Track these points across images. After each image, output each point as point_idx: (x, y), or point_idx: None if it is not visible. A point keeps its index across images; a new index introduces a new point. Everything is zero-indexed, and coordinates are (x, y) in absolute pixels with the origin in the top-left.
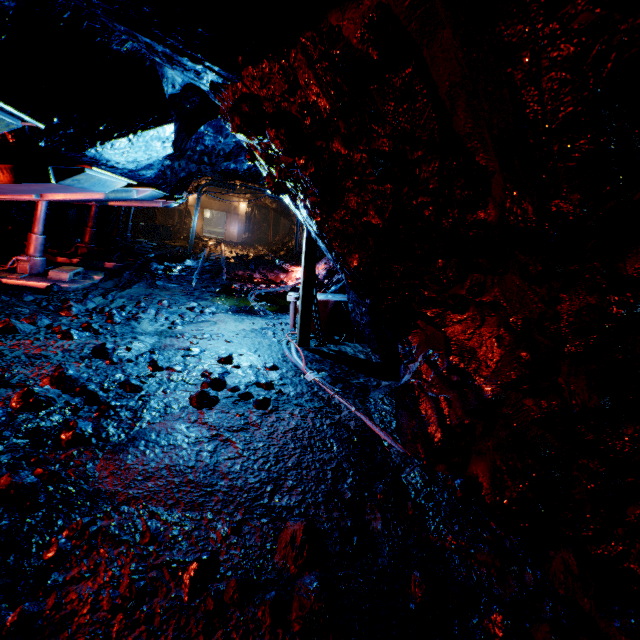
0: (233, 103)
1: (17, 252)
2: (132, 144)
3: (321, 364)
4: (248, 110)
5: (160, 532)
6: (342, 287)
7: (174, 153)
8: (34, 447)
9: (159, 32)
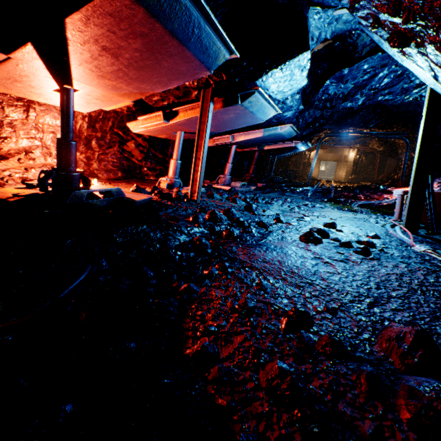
0: None
1: None
2: (282, 73)
3: (434, 245)
4: None
5: (268, 287)
6: None
7: (306, 106)
8: (210, 235)
9: None
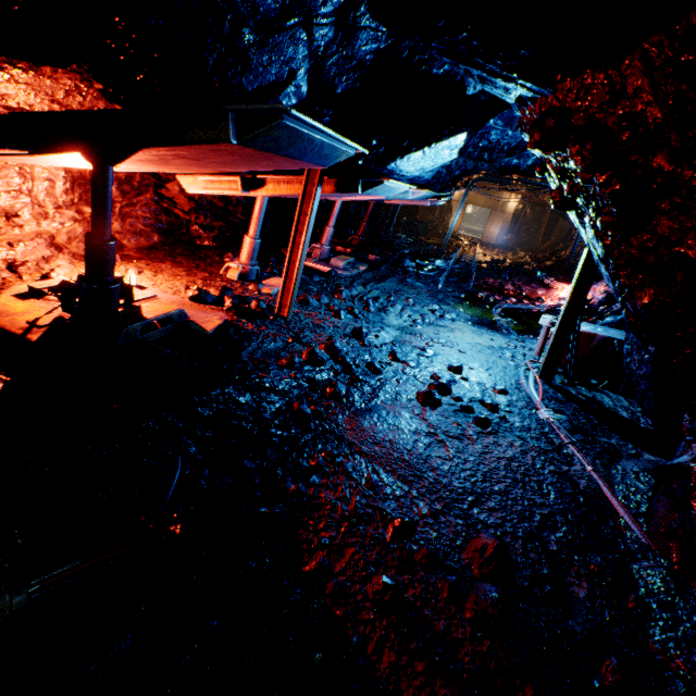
0: (537, 116)
1: (312, 239)
2: (424, 155)
3: (561, 405)
4: (552, 125)
5: (378, 485)
6: (623, 320)
7: None
8: (310, 390)
9: (480, 60)
